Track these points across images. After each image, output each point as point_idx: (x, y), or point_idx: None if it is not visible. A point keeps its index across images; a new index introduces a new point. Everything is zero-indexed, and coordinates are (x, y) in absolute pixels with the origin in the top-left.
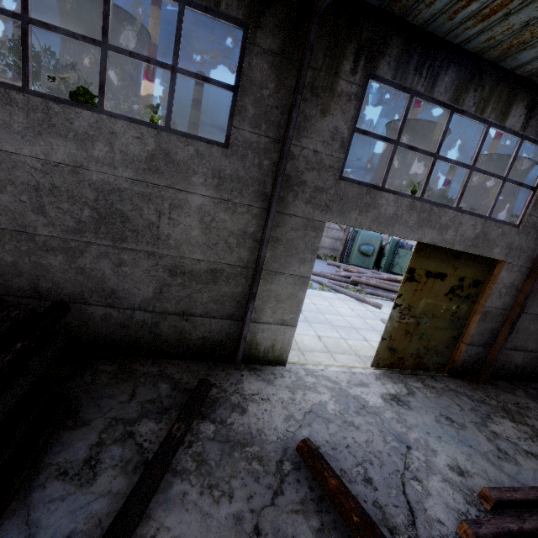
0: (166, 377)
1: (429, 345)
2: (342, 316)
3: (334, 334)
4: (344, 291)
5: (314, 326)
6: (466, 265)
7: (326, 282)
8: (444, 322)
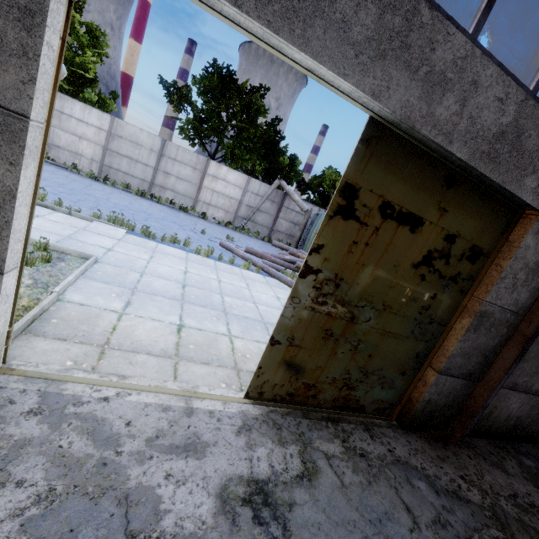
0: None
1: (369, 366)
2: (255, 303)
3: (217, 326)
4: (278, 275)
5: (188, 309)
6: (464, 207)
7: (258, 261)
8: (403, 323)
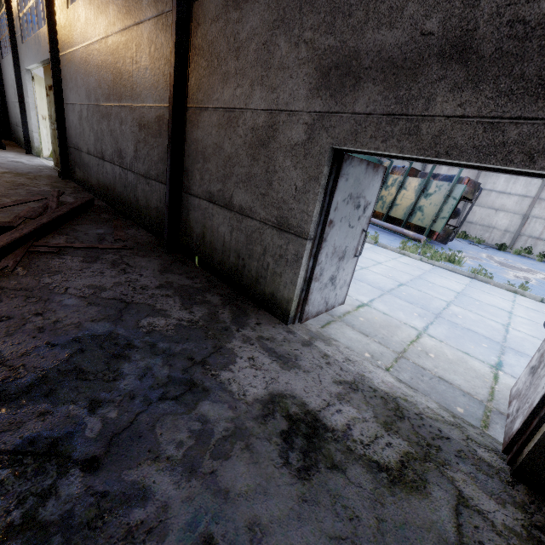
0: (13, 149)
1: None
2: None
3: None
4: None
5: None
6: None
7: None
8: None
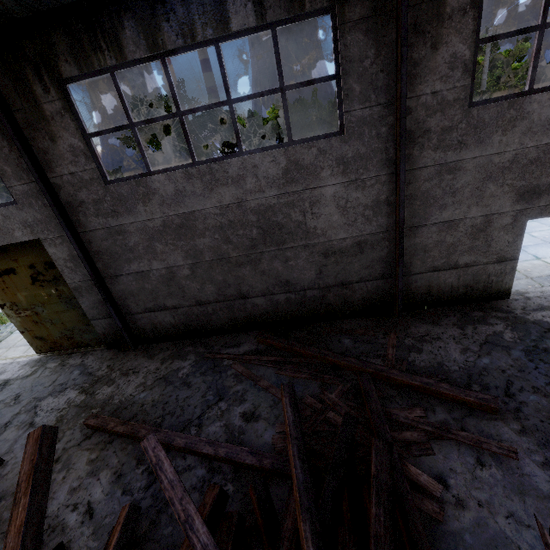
0: None
1: (68, 327)
2: None
3: None
4: None
5: None
6: (21, 254)
7: None
8: (59, 306)
